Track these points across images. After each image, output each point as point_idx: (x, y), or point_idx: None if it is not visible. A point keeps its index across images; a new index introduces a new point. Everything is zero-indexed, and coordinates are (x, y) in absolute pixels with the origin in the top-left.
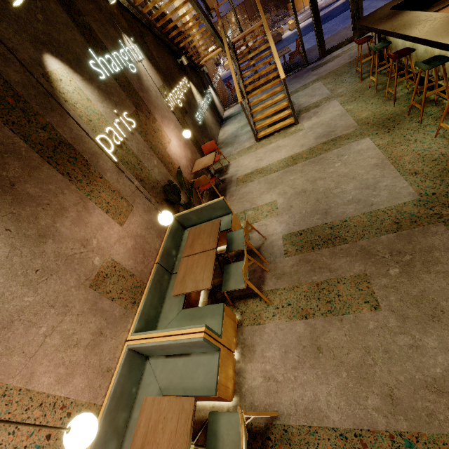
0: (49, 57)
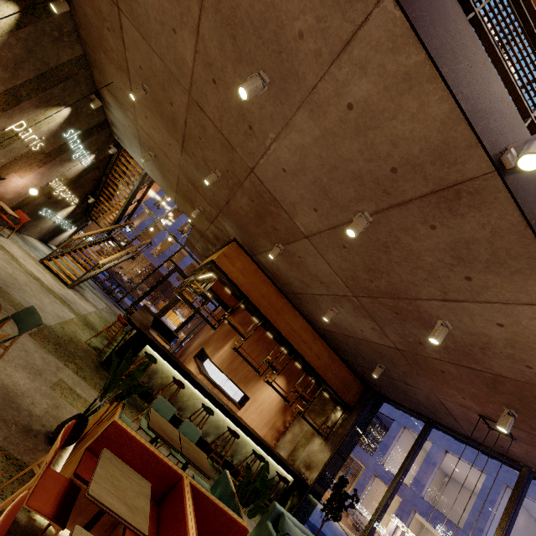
0: (70, 110)
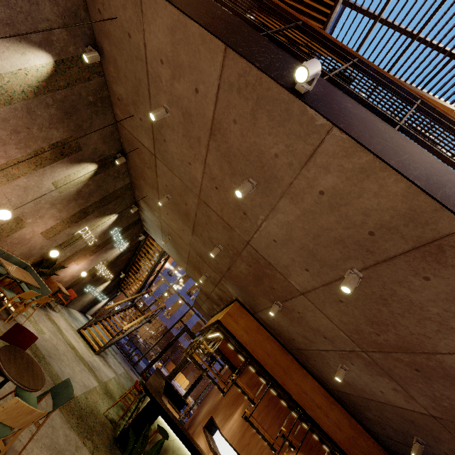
0: (117, 215)
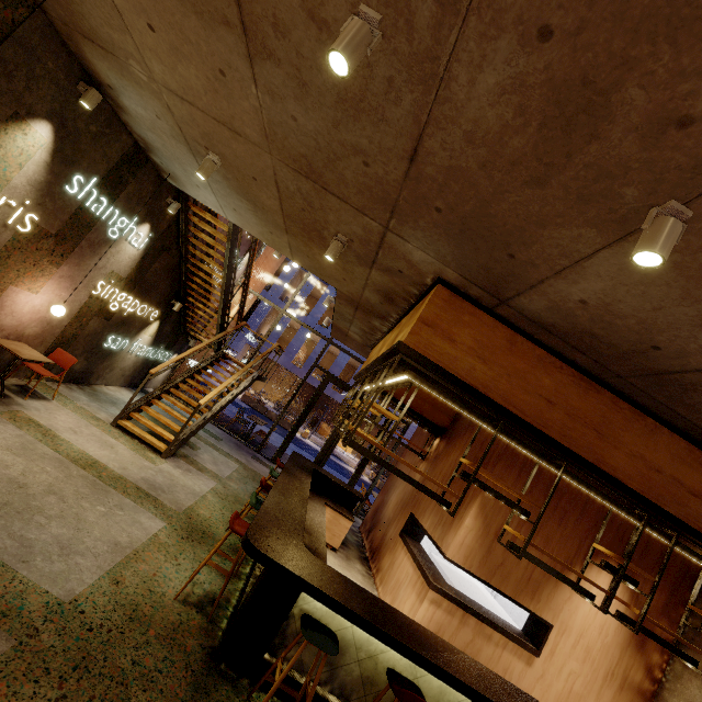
0: (50, 127)
